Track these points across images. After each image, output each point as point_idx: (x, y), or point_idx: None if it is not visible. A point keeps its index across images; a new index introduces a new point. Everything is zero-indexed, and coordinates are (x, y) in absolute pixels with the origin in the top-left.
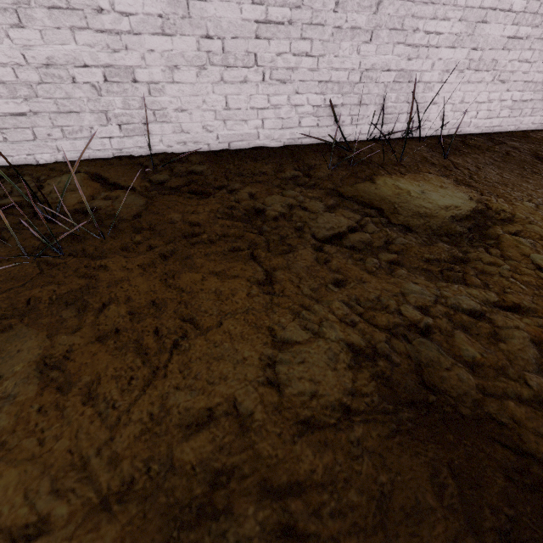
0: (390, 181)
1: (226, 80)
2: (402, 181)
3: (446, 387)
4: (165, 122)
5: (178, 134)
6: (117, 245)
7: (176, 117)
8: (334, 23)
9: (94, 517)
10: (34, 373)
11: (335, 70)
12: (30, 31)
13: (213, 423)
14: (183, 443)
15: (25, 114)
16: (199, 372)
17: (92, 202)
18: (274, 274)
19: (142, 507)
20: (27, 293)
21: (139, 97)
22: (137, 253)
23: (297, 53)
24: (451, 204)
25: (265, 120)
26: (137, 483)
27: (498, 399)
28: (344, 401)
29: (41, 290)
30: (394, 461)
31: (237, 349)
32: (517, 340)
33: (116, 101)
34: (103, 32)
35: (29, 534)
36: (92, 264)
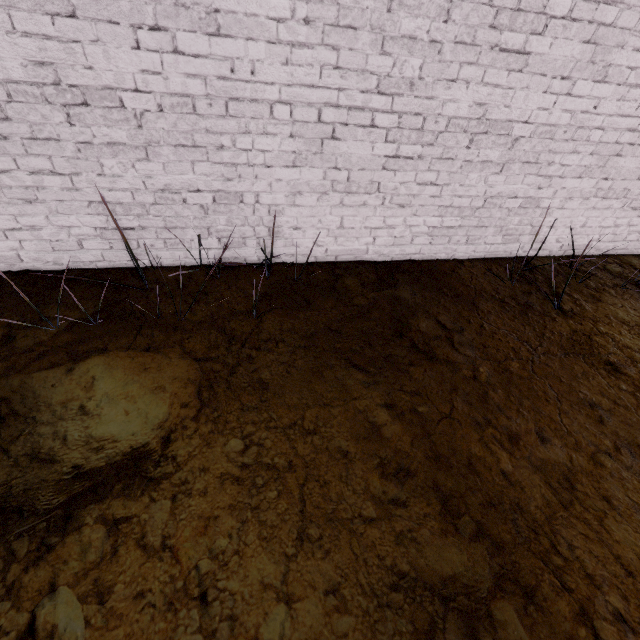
0: (100, 368)
1: None
2: (115, 371)
3: None
4: None
5: None
6: None
7: None
8: (77, 137)
9: None
10: None
11: (109, 190)
12: None
13: None
14: None
15: None
16: None
17: None
18: None
19: None
20: None
21: None
22: None
23: (33, 170)
24: (111, 437)
25: (25, 242)
26: None
27: None
28: None
29: None
30: None
31: None
32: None
33: None
34: None
35: None
36: None
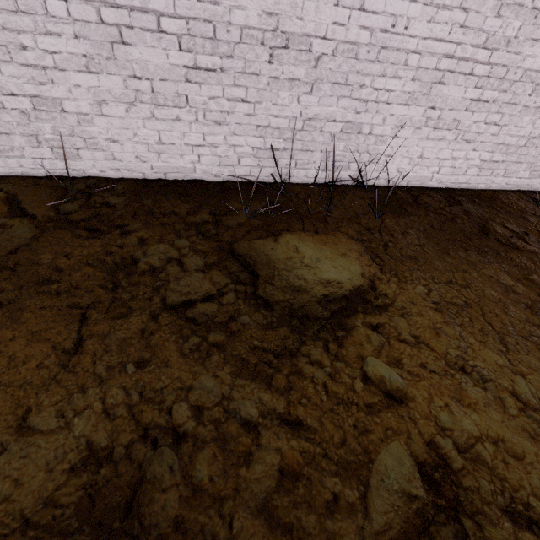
0: (295, 240)
1: (158, 117)
2: (307, 243)
3: (147, 512)
4: (96, 149)
5: (111, 161)
6: None
7: (108, 146)
8: (270, 73)
9: None
10: None
11: (274, 117)
12: None
13: None
14: None
15: None
16: None
17: None
18: (84, 343)
19: None
20: None
21: (69, 126)
22: None
23: (231, 98)
24: (335, 280)
25: (202, 156)
26: None
27: (185, 537)
28: (25, 513)
29: None
30: None
31: None
32: (262, 467)
33: (46, 127)
34: (28, 66)
35: None
36: None
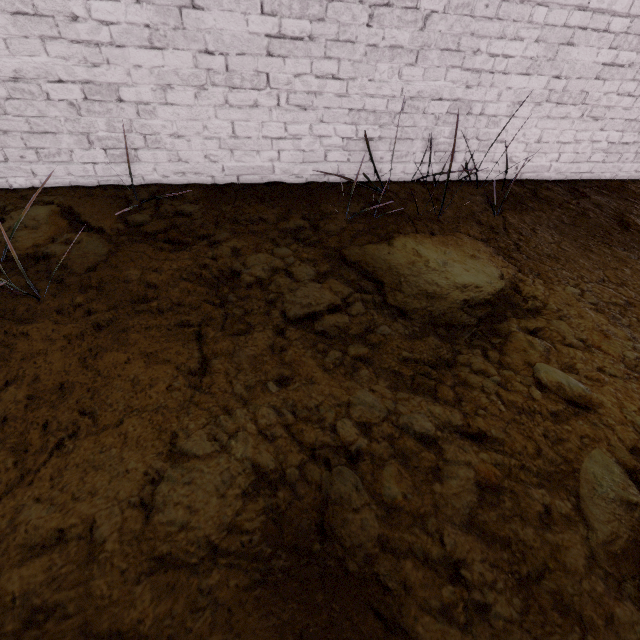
0: (412, 243)
1: (232, 103)
2: (426, 245)
3: (344, 533)
4: (158, 149)
5: (175, 163)
6: (54, 306)
7: (172, 144)
8: (368, 40)
9: None
10: None
11: (370, 97)
12: None
13: (60, 547)
14: (15, 568)
15: None
16: (69, 482)
17: (49, 246)
18: (211, 362)
19: None
20: None
21: (126, 119)
22: (72, 318)
23: (320, 74)
24: (472, 283)
25: (283, 152)
26: None
27: (396, 556)
28: (212, 539)
29: None
30: (241, 620)
31: (123, 457)
32: (457, 482)
33: (99, 122)
34: (80, 43)
35: None
36: (14, 329)
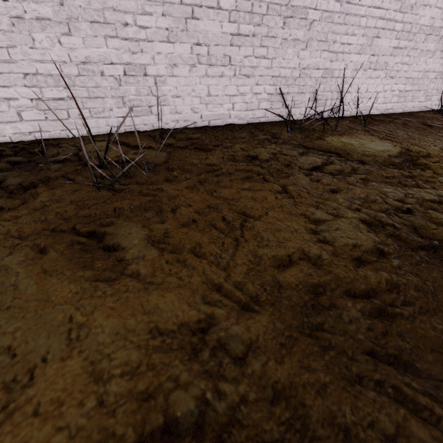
0: (335, 138)
1: (209, 74)
2: (343, 139)
3: (439, 237)
4: (164, 105)
5: (173, 114)
6: (160, 178)
7: (173, 102)
8: (282, 36)
9: (244, 314)
10: (149, 245)
11: (283, 69)
12: (76, 38)
13: (294, 264)
14: (282, 273)
15: (63, 99)
16: (269, 237)
17: (127, 155)
18: (287, 187)
19: (274, 308)
20: (111, 206)
21: (147, 87)
22: (178, 182)
23: (257, 56)
24: (385, 149)
25: (235, 104)
26: (261, 297)
27: None
28: (379, 246)
29: (122, 203)
30: (428, 276)
31: (287, 225)
32: None
33: (131, 89)
34: (127, 40)
35: (201, 327)
36: (151, 187)
